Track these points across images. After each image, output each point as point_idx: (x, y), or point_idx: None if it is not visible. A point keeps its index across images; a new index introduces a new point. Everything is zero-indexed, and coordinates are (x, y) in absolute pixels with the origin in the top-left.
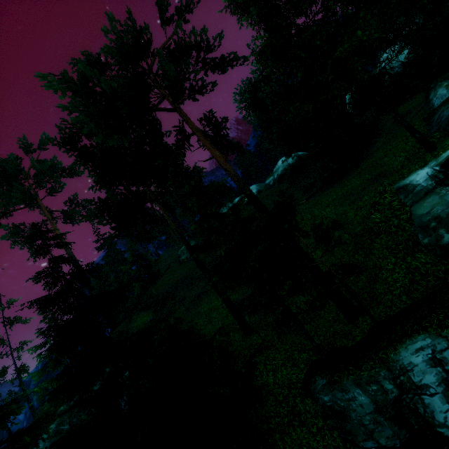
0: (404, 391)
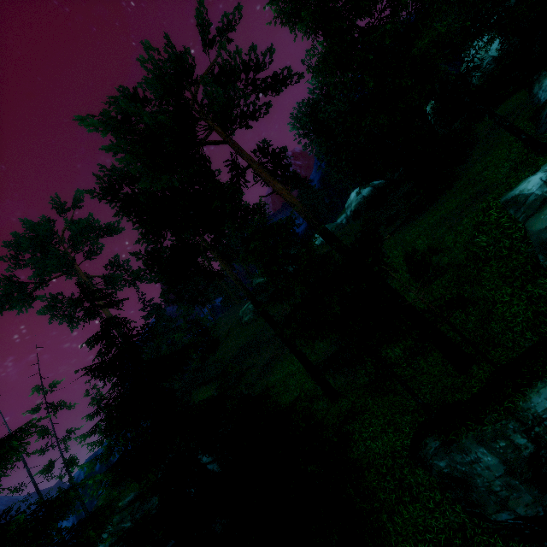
0: (542, 446)
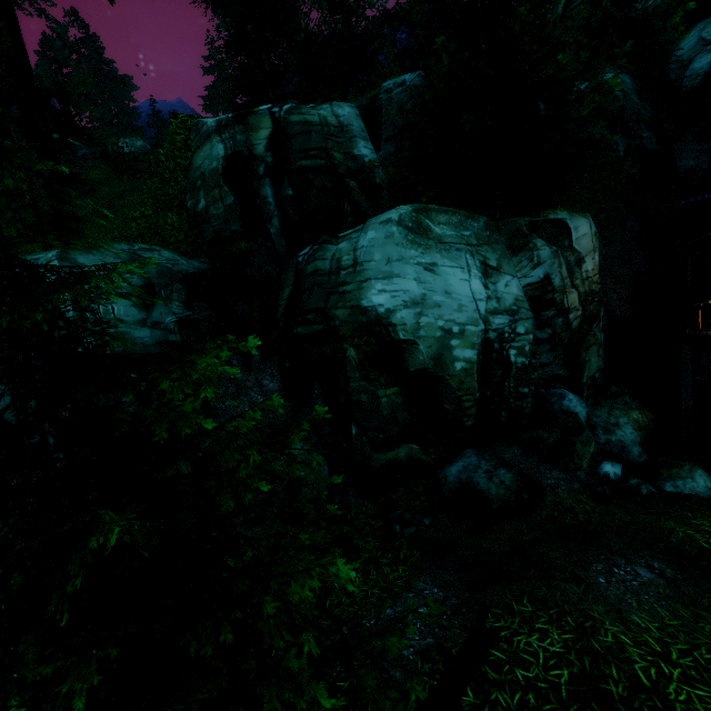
0: None
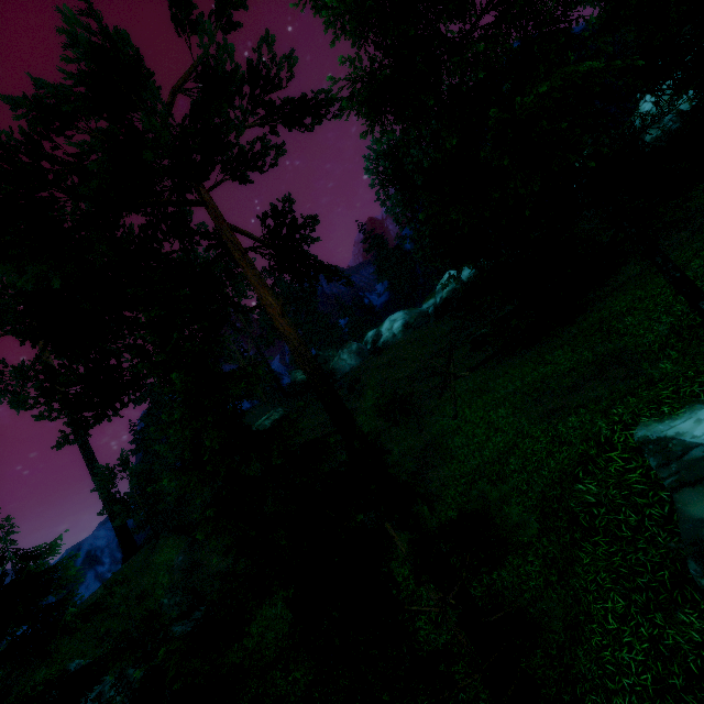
0: None
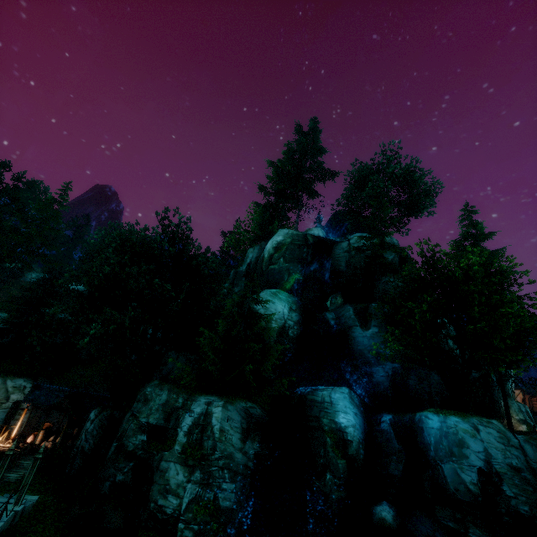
0: None
